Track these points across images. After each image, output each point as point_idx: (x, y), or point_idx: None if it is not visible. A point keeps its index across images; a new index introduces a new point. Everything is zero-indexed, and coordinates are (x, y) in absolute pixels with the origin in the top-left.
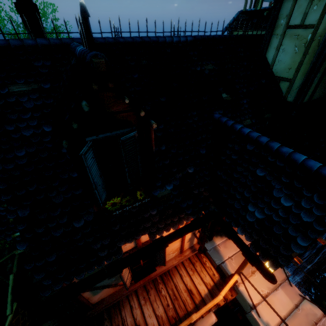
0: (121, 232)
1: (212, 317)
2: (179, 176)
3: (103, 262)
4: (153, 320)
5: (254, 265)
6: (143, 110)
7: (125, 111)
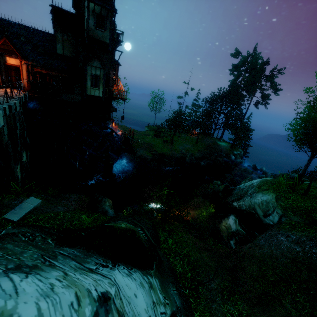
0: None
1: None
2: None
3: None
4: None
5: None
6: None
7: None
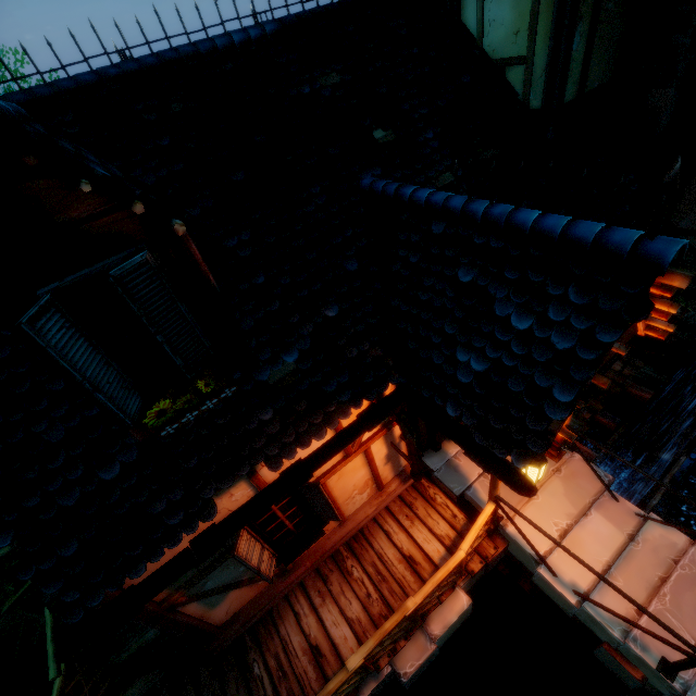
0: (205, 470)
1: (461, 597)
2: (308, 330)
3: (178, 535)
4: (342, 629)
5: (489, 470)
6: (144, 202)
7: (104, 214)
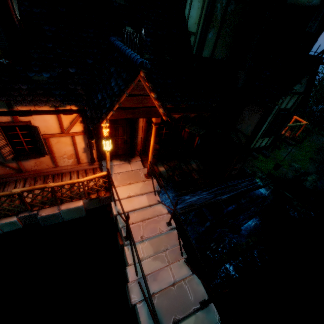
0: None
1: (80, 202)
2: (59, 71)
3: None
4: (29, 196)
5: (86, 132)
6: None
7: None
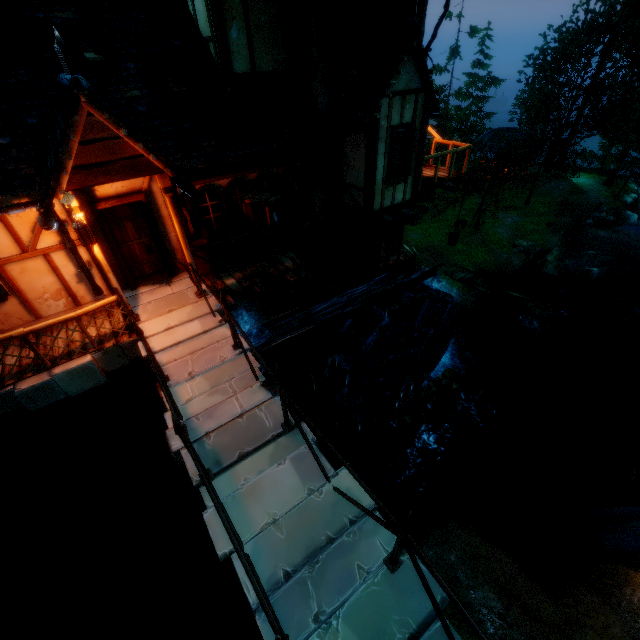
0: None
1: (87, 358)
2: None
3: None
4: None
5: (40, 221)
6: None
7: None
